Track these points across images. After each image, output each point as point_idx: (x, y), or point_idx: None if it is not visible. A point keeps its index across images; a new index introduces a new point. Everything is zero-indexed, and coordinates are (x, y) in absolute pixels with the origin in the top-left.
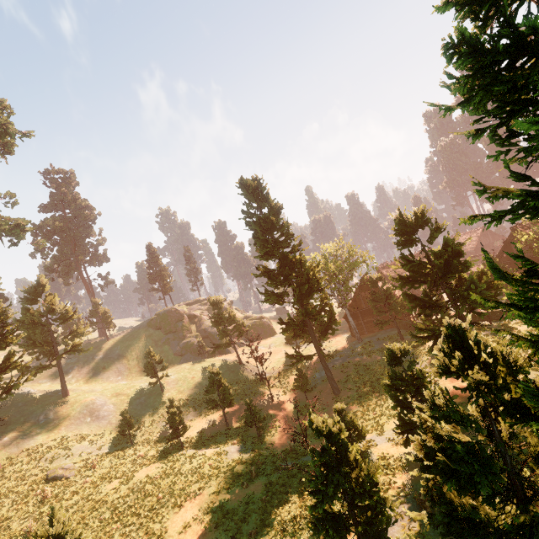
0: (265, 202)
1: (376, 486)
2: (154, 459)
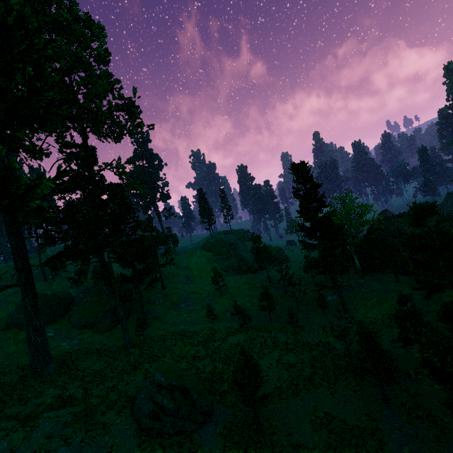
0: (309, 181)
1: (391, 361)
2: (234, 333)
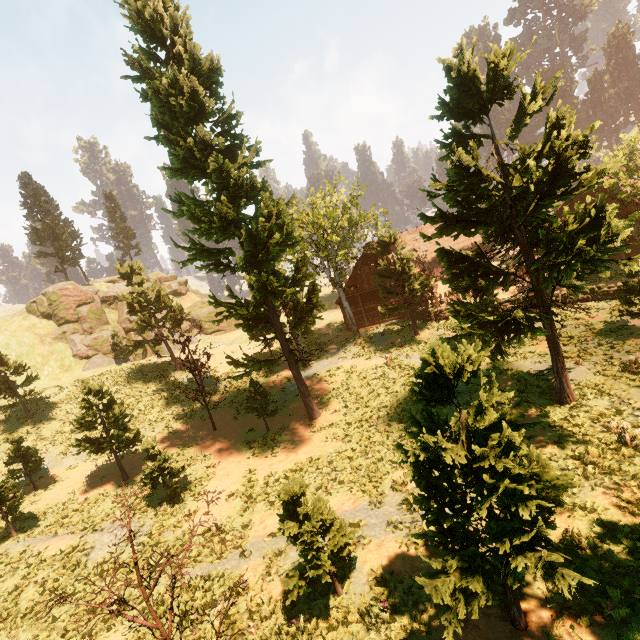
0: (183, 48)
1: None
2: None
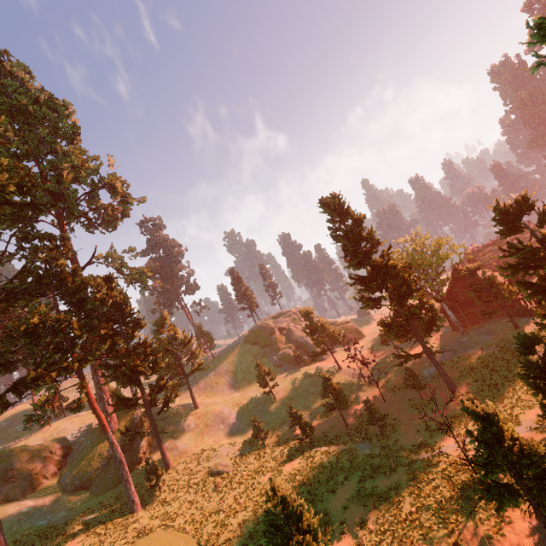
0: (348, 215)
1: (541, 458)
2: (292, 456)
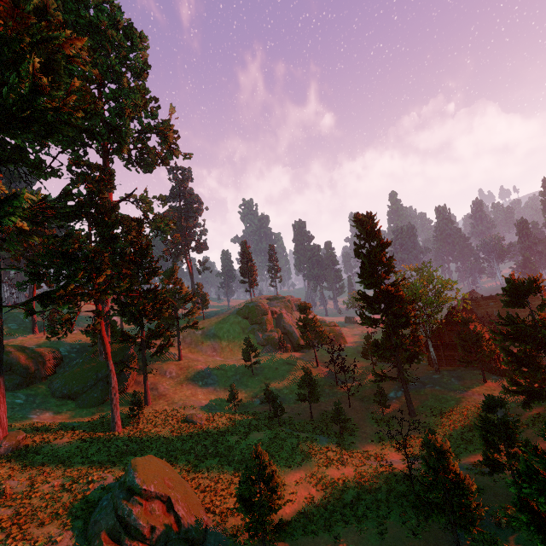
0: (376, 237)
1: (471, 493)
2: (259, 428)
